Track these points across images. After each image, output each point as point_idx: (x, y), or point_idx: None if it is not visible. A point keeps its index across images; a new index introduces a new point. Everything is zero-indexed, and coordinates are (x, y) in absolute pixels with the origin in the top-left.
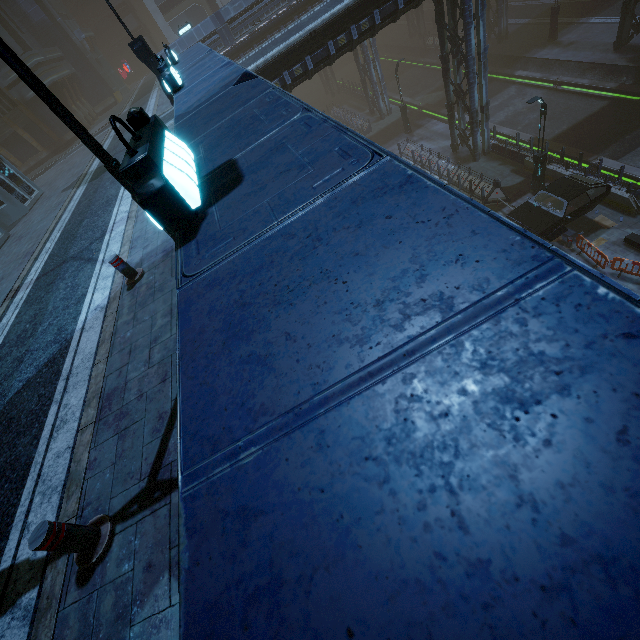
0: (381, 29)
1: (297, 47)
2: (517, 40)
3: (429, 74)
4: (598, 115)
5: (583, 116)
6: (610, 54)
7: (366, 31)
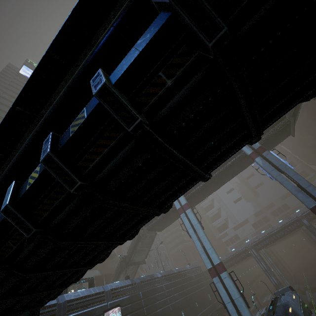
0: (237, 262)
1: None
2: None
3: None
4: None
5: None
6: None
7: (232, 263)
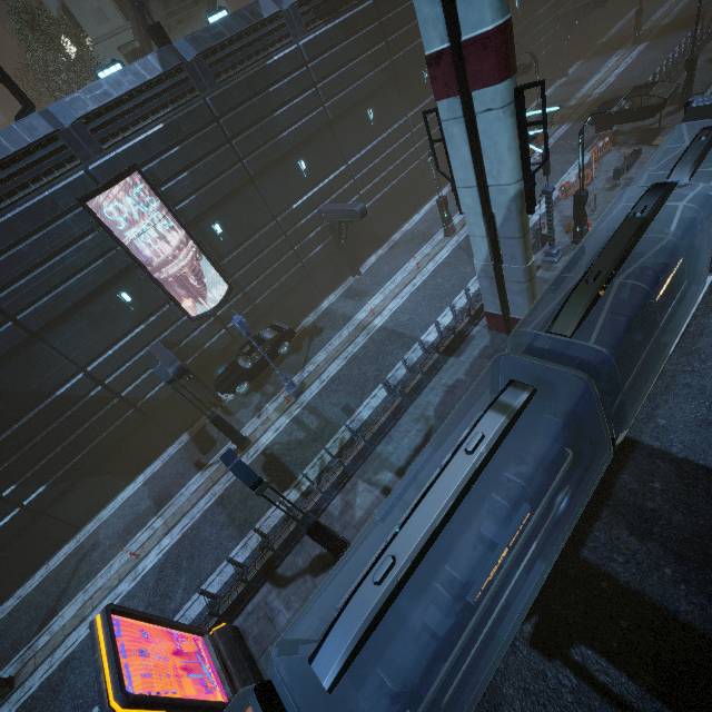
0: None
1: None
2: None
3: None
4: None
5: None
6: None
7: None
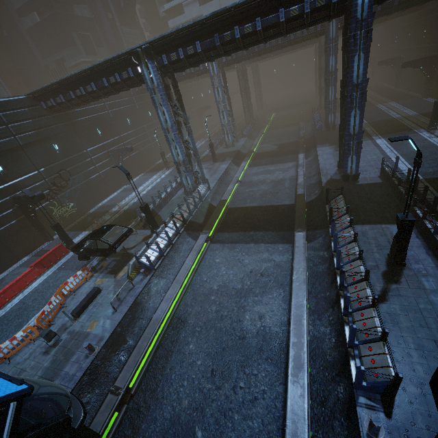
0: (110, 93)
1: (53, 88)
2: (335, 133)
3: (294, 133)
4: (274, 207)
5: (270, 203)
6: (334, 169)
7: (94, 92)
